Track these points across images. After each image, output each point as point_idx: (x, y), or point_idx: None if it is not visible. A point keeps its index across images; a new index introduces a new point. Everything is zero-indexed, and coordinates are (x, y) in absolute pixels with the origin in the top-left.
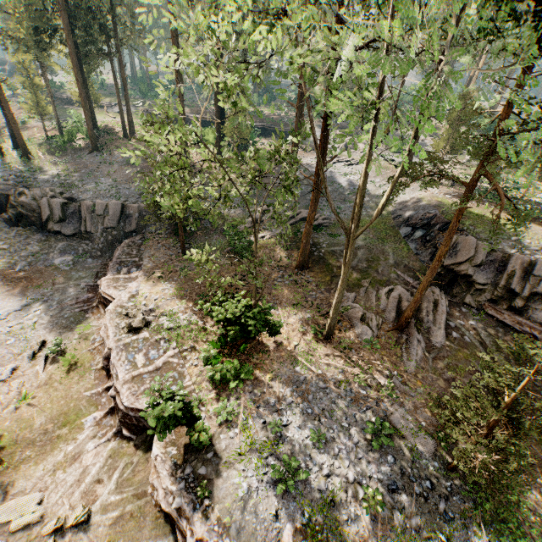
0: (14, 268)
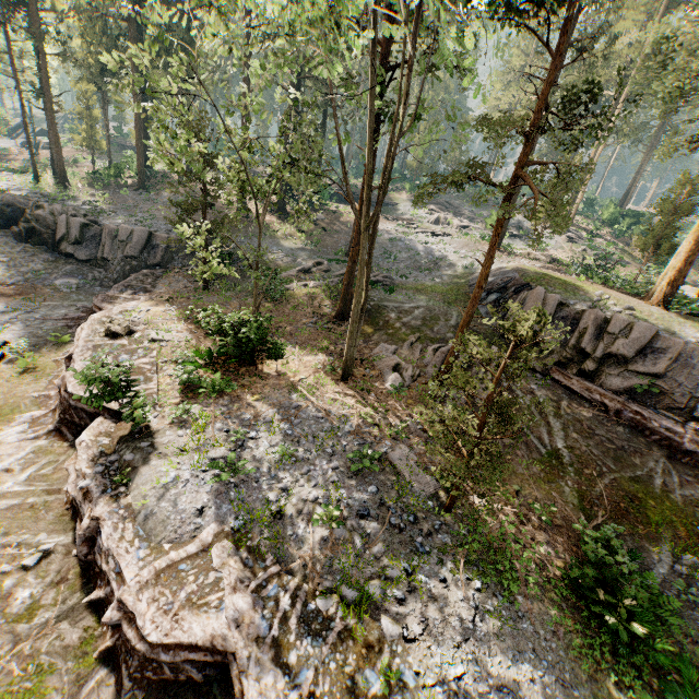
0: (8, 281)
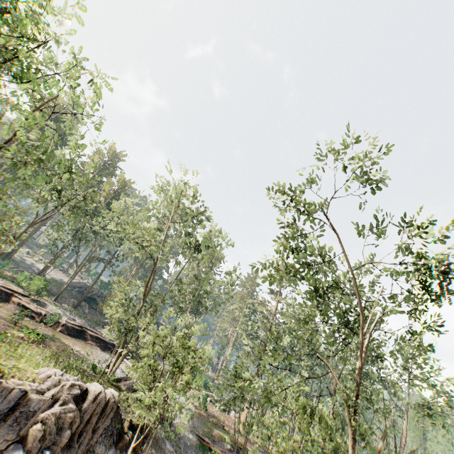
0: None
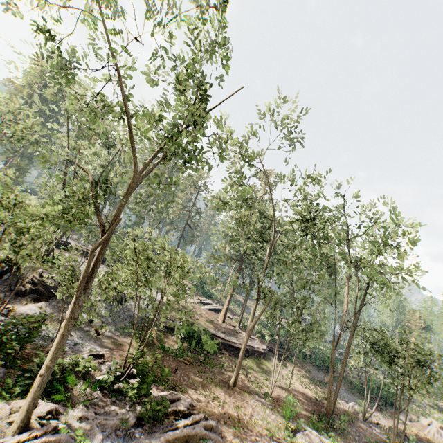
0: None
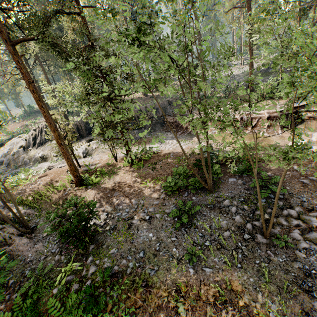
0: None
